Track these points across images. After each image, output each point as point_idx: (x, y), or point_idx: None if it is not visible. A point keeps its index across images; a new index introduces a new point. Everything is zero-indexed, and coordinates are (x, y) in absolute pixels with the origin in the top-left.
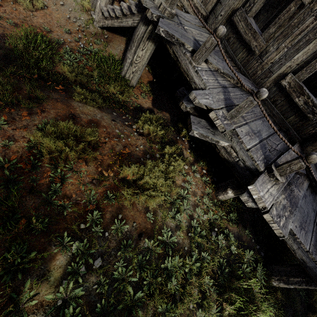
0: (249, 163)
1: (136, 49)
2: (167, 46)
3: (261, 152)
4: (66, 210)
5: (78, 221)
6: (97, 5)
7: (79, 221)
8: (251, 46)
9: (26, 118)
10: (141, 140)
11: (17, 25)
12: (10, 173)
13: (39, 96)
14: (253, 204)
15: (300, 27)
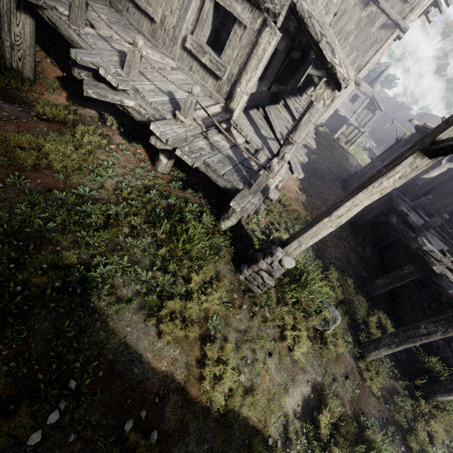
0: (158, 116)
1: (10, 26)
2: (40, 13)
3: (170, 106)
4: None
5: None
6: None
7: None
8: (149, 13)
9: None
10: (46, 124)
11: None
12: None
13: None
14: (161, 143)
15: None
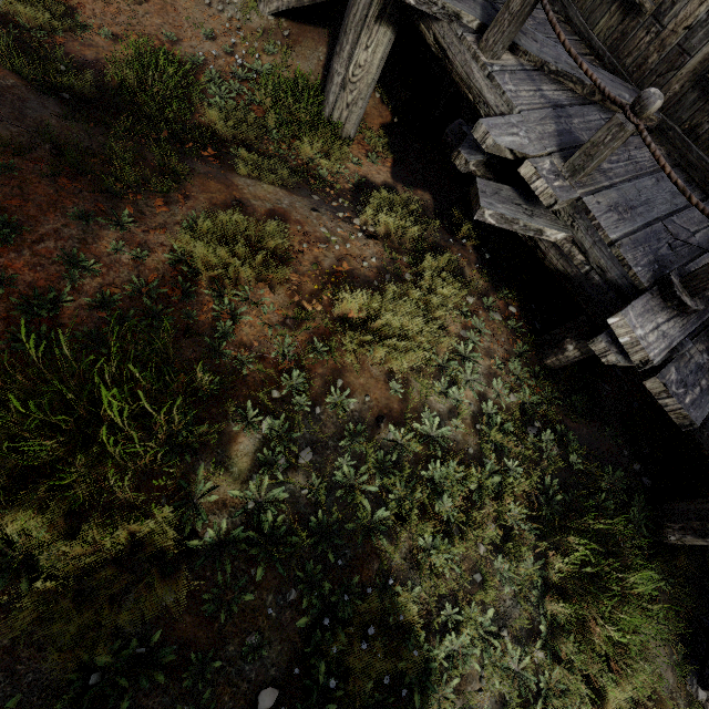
0: (615, 274)
1: (352, 49)
2: (420, 27)
3: (647, 248)
4: (245, 367)
5: (266, 387)
6: None
7: (269, 387)
8: None
9: (160, 212)
10: (373, 247)
11: (117, 38)
12: (151, 304)
13: (177, 171)
14: (621, 357)
15: None
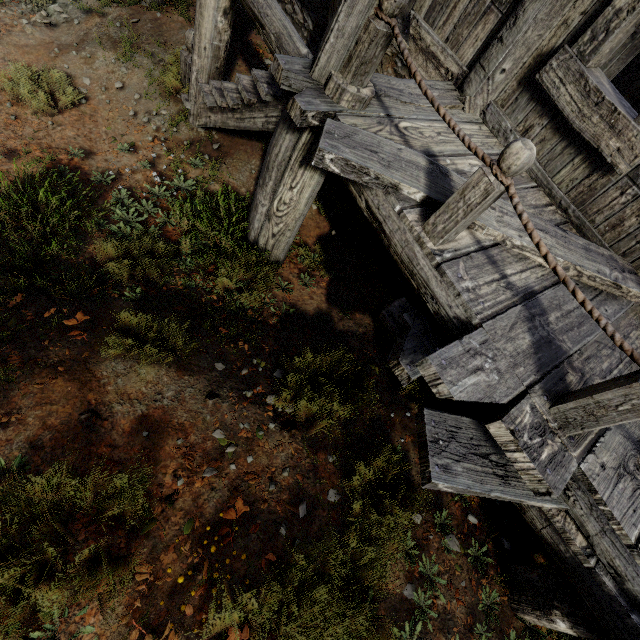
0: None
1: (276, 184)
2: (350, 187)
3: None
4: None
5: None
6: (191, 80)
7: None
8: (603, 151)
9: None
10: (288, 445)
11: (14, 154)
12: None
13: (1, 376)
14: None
15: None
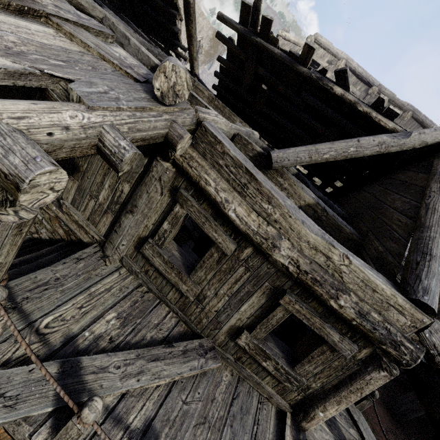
0: None
1: None
2: None
3: None
4: None
5: None
6: None
7: None
8: (181, 290)
9: None
10: None
11: None
12: None
13: None
14: None
15: (233, 275)
